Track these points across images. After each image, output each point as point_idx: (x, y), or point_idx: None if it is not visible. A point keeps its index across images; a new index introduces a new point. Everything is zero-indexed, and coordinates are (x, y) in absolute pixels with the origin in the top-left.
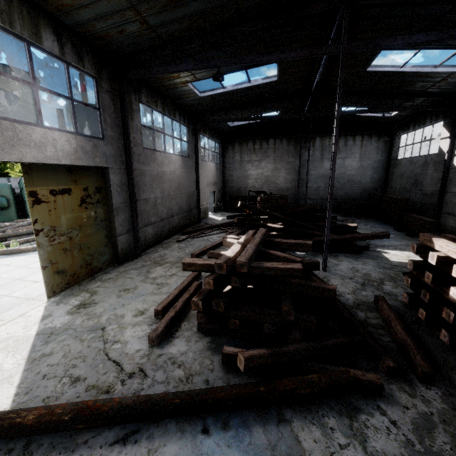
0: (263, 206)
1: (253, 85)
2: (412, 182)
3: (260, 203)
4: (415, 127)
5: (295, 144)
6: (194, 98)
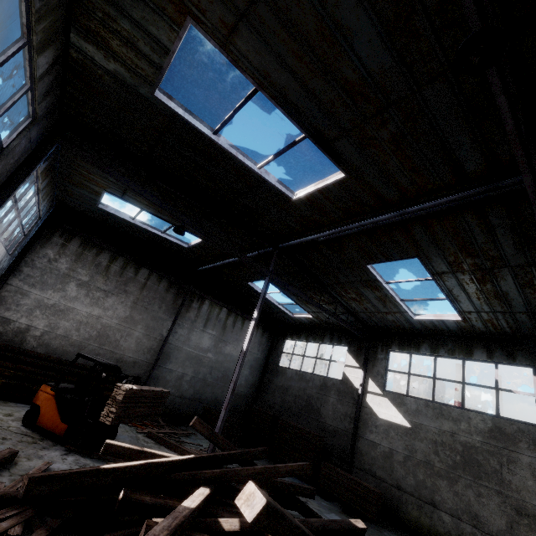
0: (123, 414)
1: (261, 174)
2: (304, 405)
3: (119, 405)
4: (309, 339)
5: (177, 295)
6: (131, 84)
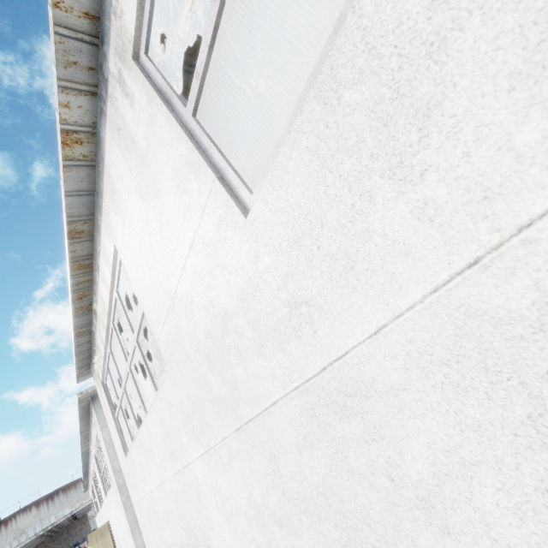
0: None
1: None
2: None
3: None
4: None
5: None
6: None
